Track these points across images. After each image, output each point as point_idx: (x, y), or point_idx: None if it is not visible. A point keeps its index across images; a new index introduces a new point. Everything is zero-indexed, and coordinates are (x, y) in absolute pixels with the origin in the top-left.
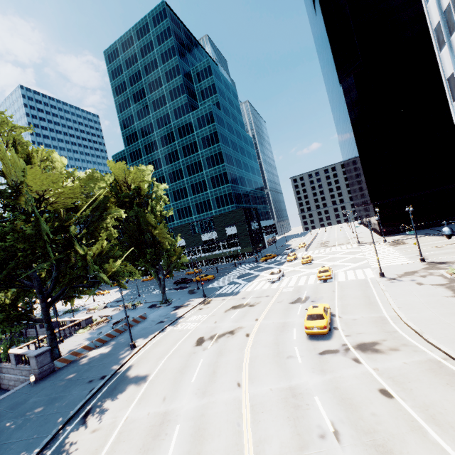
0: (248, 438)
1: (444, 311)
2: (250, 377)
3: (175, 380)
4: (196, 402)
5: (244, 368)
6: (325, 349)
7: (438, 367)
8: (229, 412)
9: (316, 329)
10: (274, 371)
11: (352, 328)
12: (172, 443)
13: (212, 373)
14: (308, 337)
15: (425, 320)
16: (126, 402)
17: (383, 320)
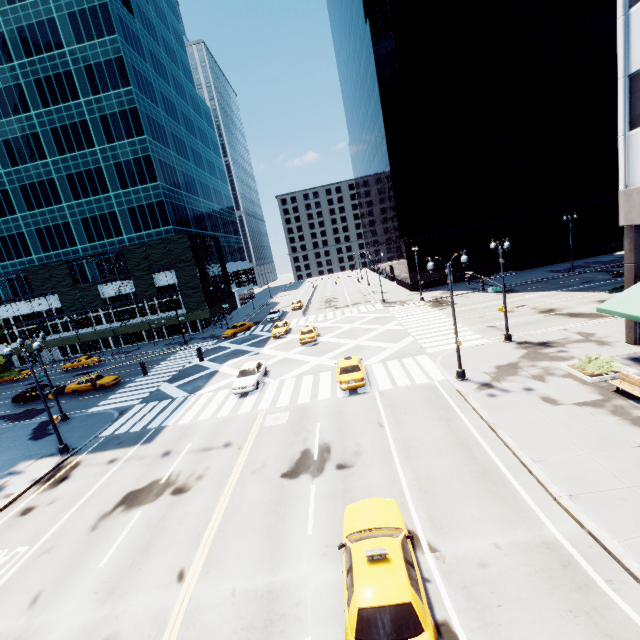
0: None
1: None
2: None
3: None
4: None
5: None
6: None
7: None
8: None
9: None
10: None
11: (500, 627)
12: None
13: None
14: None
15: None
16: None
17: (570, 570)
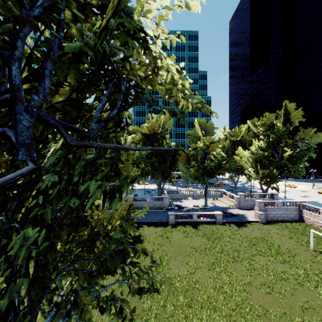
0: None
1: None
2: None
3: None
4: None
5: None
6: None
7: None
8: None
9: None
10: None
11: None
12: None
13: None
14: None
15: None
16: None
17: None
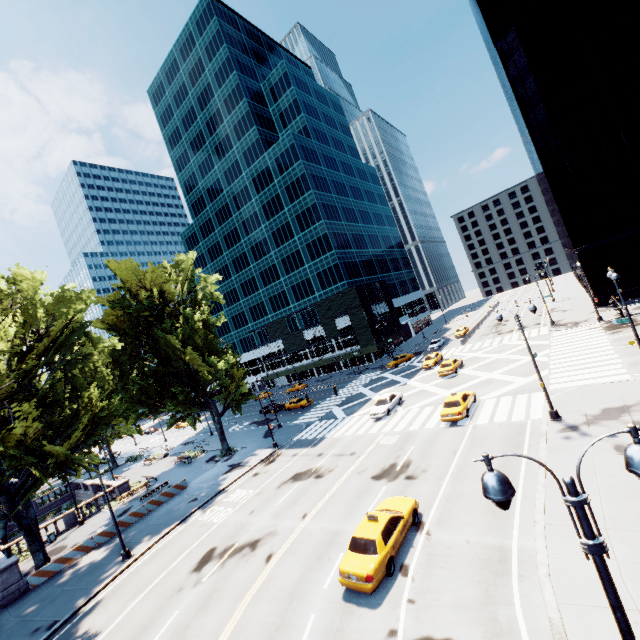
0: None
1: None
2: None
3: None
4: None
5: None
6: (354, 638)
7: None
8: None
9: (354, 578)
10: None
11: (432, 575)
12: None
13: None
14: (348, 588)
15: (587, 585)
16: None
17: (501, 564)
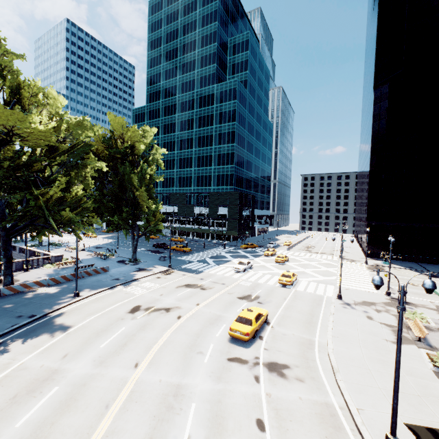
0: (105, 424)
1: (374, 356)
2: (151, 361)
3: (87, 341)
4: (89, 369)
5: (153, 350)
6: (237, 356)
7: (329, 414)
8: (108, 390)
9: (238, 333)
10: (176, 362)
11: (276, 342)
12: (38, 404)
13: (122, 345)
14: (230, 338)
15: (349, 358)
16: (33, 347)
17: (310, 345)
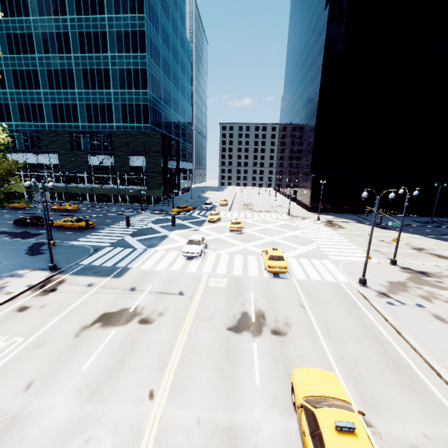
0: None
1: None
2: None
3: None
4: None
5: None
6: None
7: None
8: None
9: None
10: None
11: None
12: None
13: None
14: None
15: None
16: None
17: None
